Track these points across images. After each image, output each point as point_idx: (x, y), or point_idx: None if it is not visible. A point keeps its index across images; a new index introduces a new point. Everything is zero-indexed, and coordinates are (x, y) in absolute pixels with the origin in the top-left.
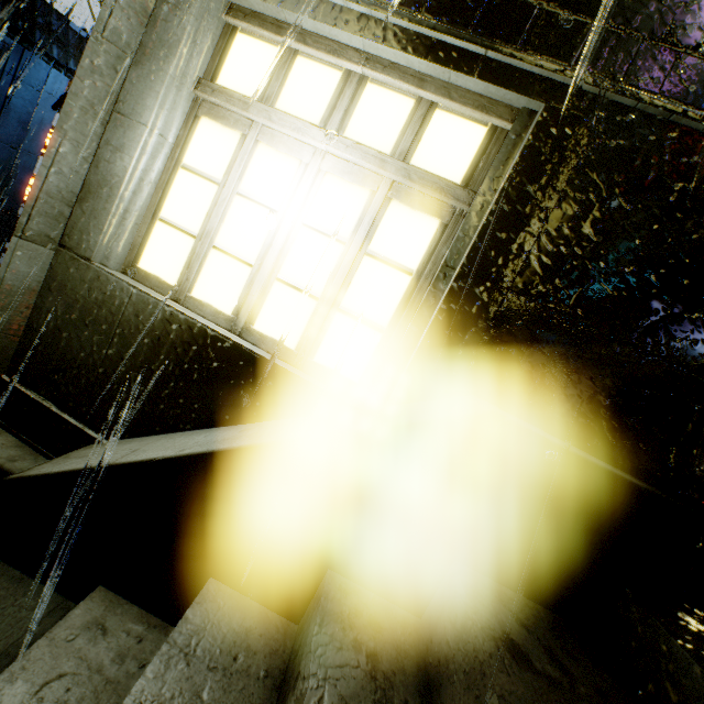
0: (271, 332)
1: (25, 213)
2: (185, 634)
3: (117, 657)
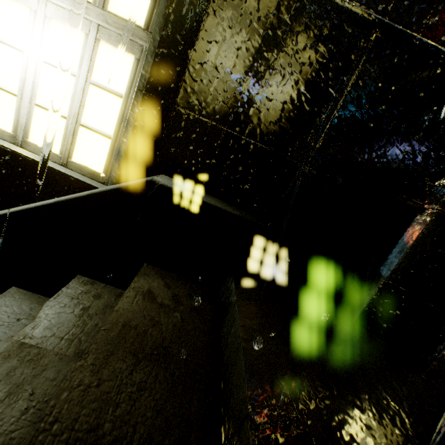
0: (41, 143)
1: None
2: None
3: None
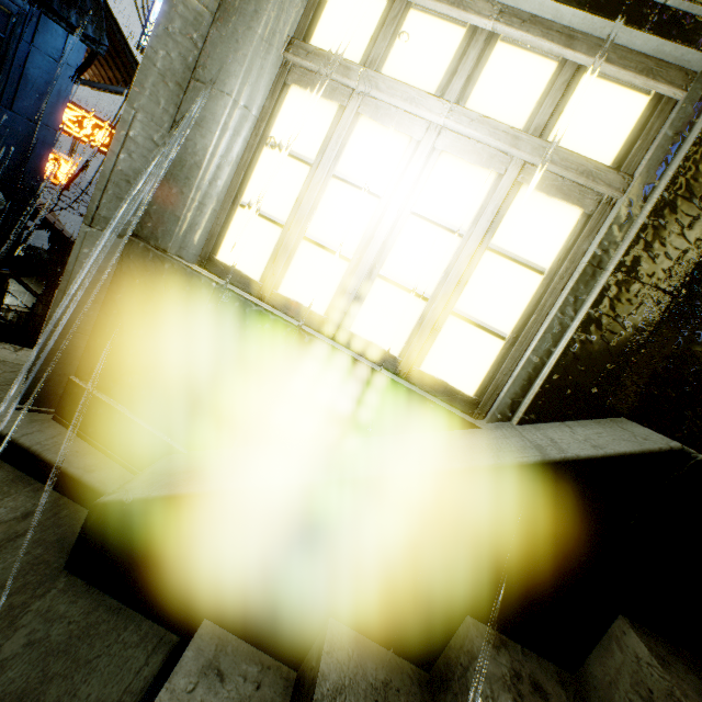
0: (370, 336)
1: (95, 198)
2: (327, 695)
3: None
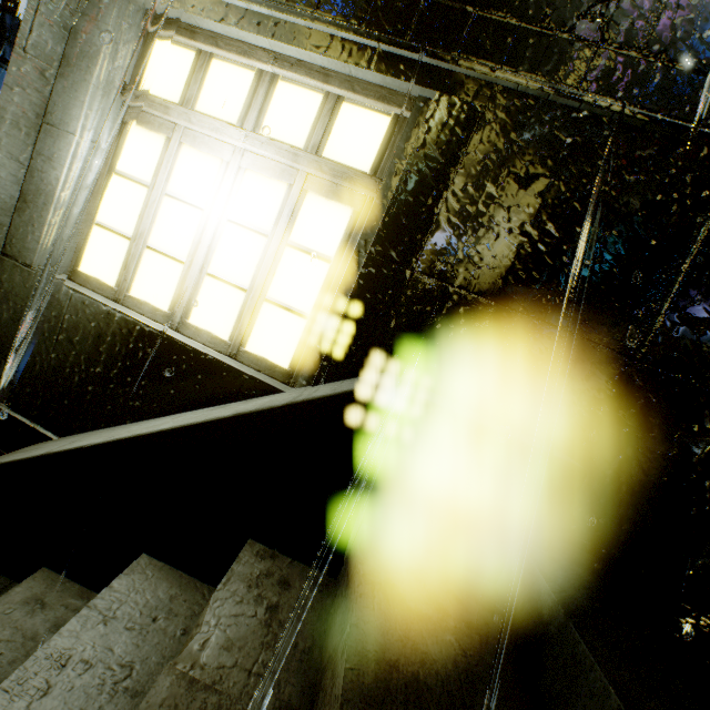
0: (205, 325)
1: None
2: (107, 599)
3: (52, 627)
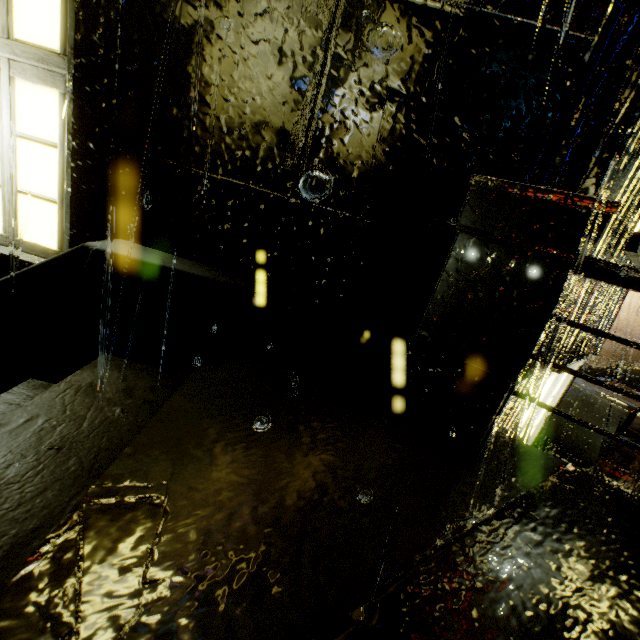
0: None
1: None
2: None
3: None
